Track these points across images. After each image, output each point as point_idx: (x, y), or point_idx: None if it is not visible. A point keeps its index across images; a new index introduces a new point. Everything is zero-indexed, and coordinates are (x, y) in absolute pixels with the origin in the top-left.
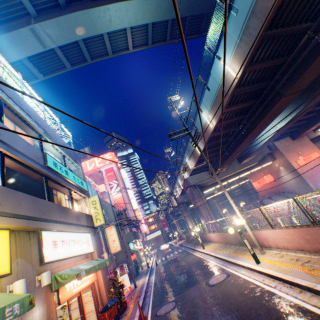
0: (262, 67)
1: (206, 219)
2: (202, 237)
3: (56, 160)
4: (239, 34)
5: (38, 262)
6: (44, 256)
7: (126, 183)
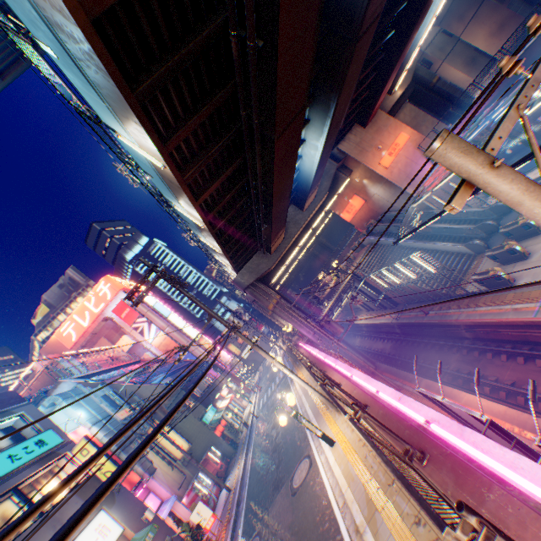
0: (199, 123)
1: (292, 322)
2: None
3: None
4: (97, 94)
5: None
6: None
7: (162, 310)
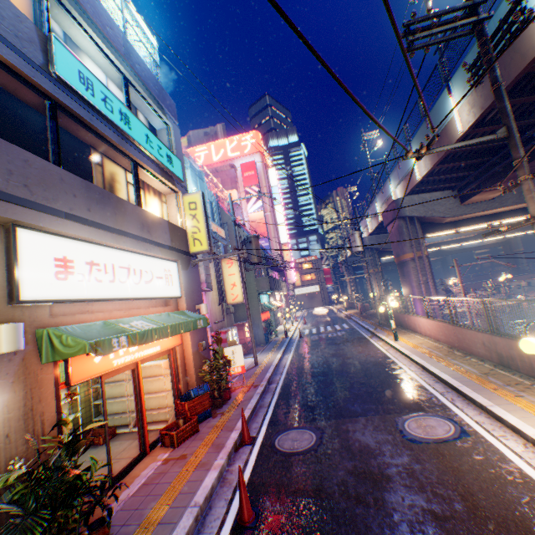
0: None
1: (415, 288)
2: (394, 318)
3: (90, 73)
4: None
5: (3, 297)
6: (19, 288)
7: (275, 196)
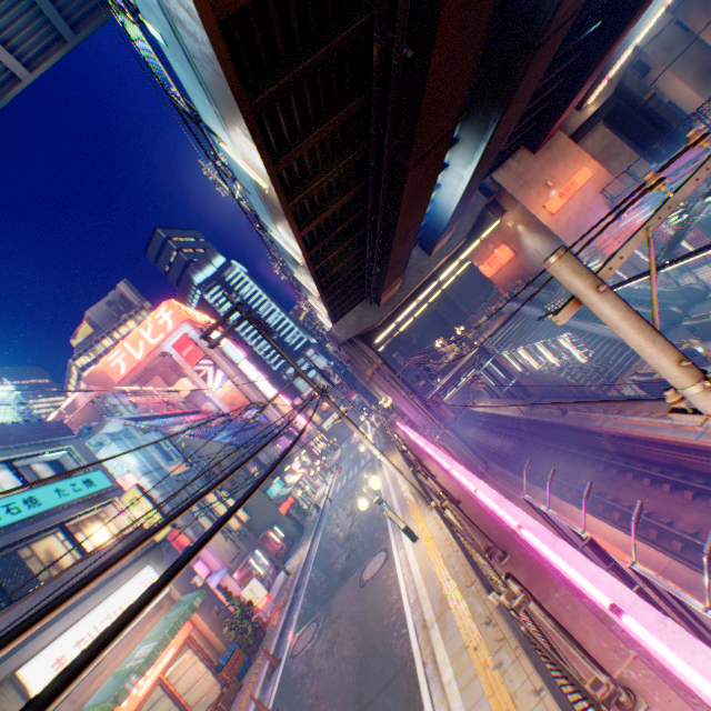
0: (319, 140)
1: (392, 396)
2: None
3: None
4: (206, 95)
5: None
6: None
7: (232, 354)
